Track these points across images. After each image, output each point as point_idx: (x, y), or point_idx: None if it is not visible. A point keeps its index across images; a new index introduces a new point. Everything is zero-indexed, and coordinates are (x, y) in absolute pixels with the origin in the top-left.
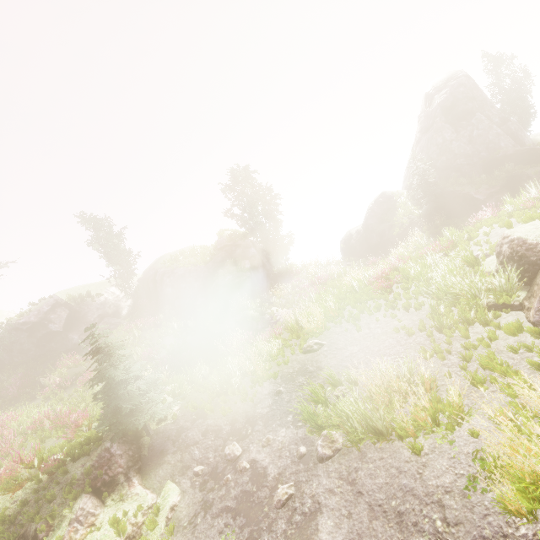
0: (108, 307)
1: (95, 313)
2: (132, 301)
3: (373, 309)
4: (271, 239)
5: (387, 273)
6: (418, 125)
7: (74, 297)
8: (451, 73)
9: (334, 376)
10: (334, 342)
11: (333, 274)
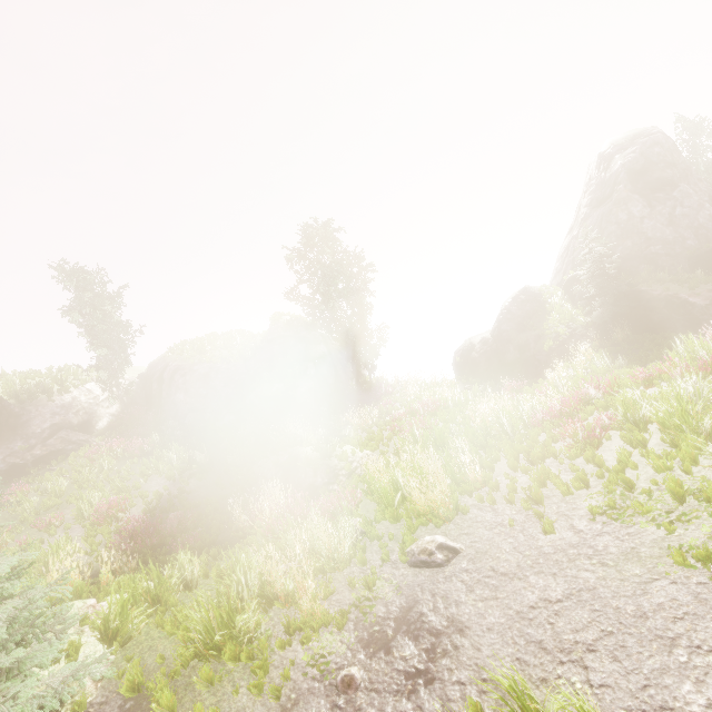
0: (73, 413)
1: (48, 420)
2: (120, 408)
3: (572, 481)
4: (352, 335)
5: (576, 407)
6: (584, 196)
7: (17, 390)
8: (638, 130)
9: (523, 693)
10: (485, 549)
11: (446, 400)
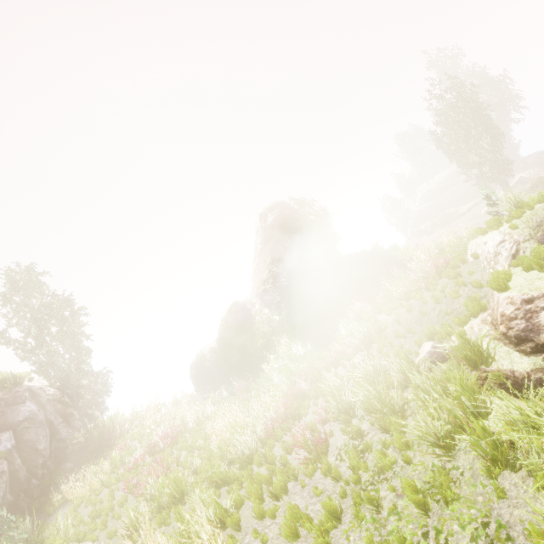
0: None
1: None
2: None
3: (324, 520)
4: (75, 378)
5: (297, 406)
6: (257, 238)
7: None
8: (276, 201)
9: None
10: None
11: (187, 420)
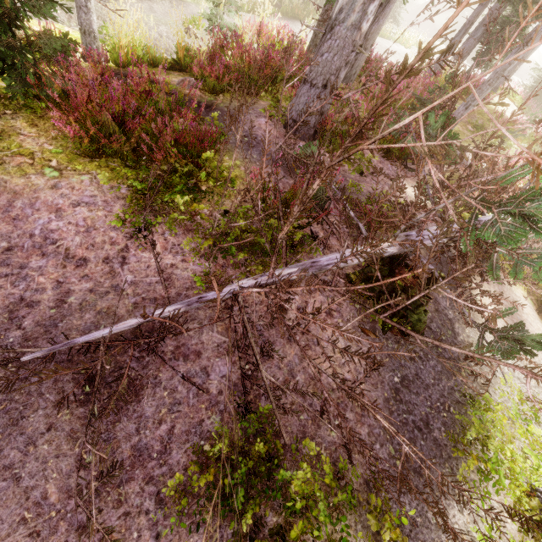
0: None
1: None
2: None
3: None
4: None
5: None
6: None
7: None
8: None
9: None
10: None
11: None
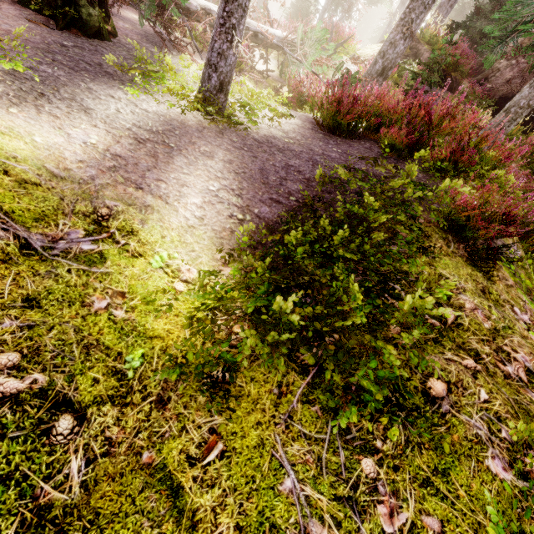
0: None
1: None
2: None
3: None
4: None
5: None
6: None
7: None
8: None
9: None
10: None
11: None
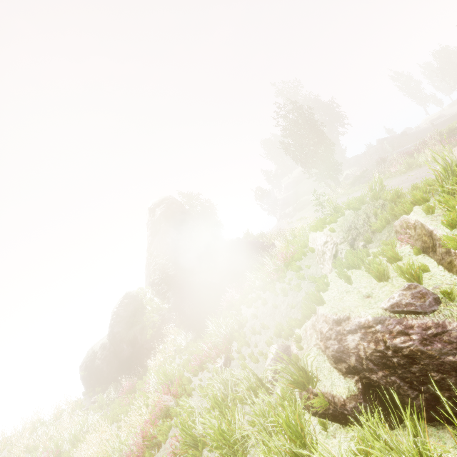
0: None
1: None
2: None
3: None
4: None
5: (153, 435)
6: (148, 230)
7: None
8: (164, 197)
9: None
10: None
11: (64, 439)
